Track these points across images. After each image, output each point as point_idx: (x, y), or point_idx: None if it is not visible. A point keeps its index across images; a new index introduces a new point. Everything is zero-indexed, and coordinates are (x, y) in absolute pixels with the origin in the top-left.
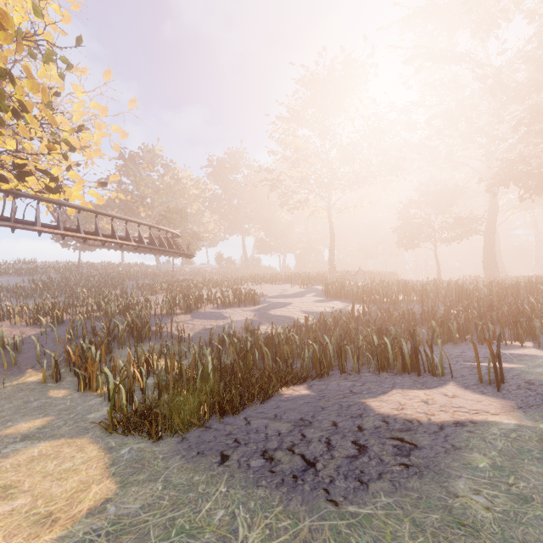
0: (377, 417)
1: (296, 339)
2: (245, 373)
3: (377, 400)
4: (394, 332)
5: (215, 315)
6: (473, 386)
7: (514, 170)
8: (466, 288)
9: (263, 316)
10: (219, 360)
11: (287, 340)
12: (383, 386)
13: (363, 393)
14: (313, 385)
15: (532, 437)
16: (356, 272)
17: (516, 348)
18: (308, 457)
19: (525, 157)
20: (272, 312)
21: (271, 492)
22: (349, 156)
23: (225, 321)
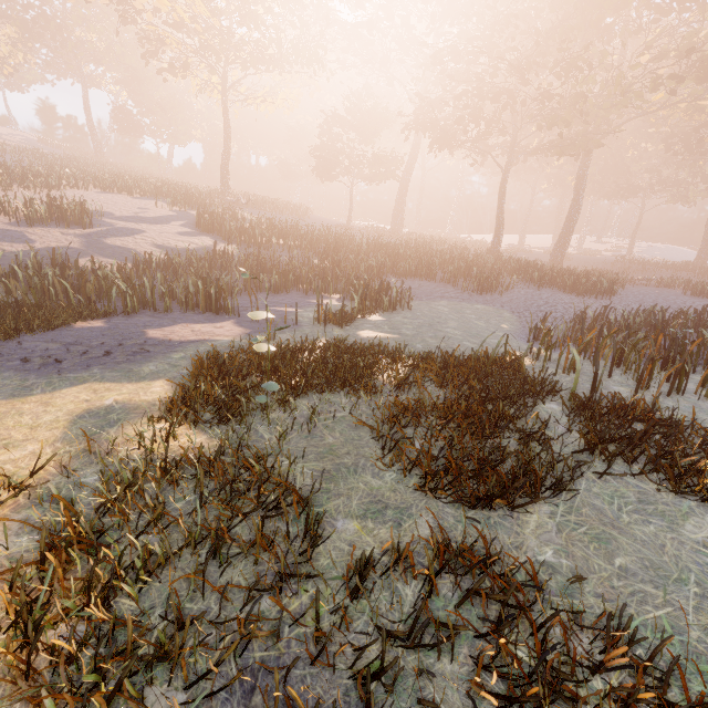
0: (143, 340)
1: (118, 278)
2: (33, 308)
3: (158, 330)
4: (230, 278)
5: (12, 235)
6: (244, 322)
7: (427, 113)
8: (336, 241)
9: (93, 245)
10: (11, 295)
11: (105, 278)
12: (177, 322)
13: (153, 326)
14: (113, 320)
15: (227, 346)
16: (247, 202)
17: (325, 299)
18: (60, 360)
19: (440, 101)
20: (109, 241)
21: (16, 374)
22: (249, 13)
23: (28, 246)
